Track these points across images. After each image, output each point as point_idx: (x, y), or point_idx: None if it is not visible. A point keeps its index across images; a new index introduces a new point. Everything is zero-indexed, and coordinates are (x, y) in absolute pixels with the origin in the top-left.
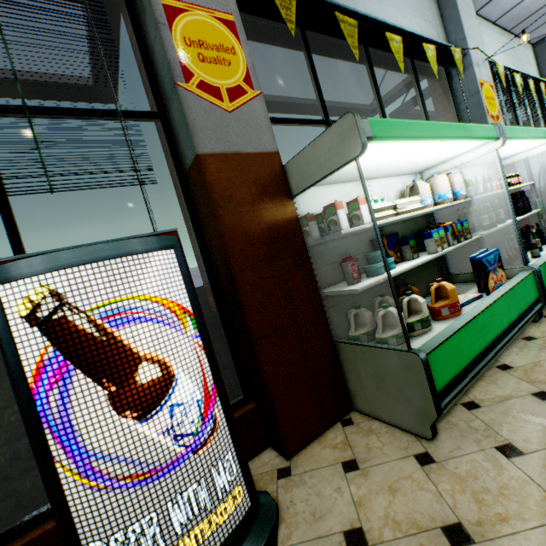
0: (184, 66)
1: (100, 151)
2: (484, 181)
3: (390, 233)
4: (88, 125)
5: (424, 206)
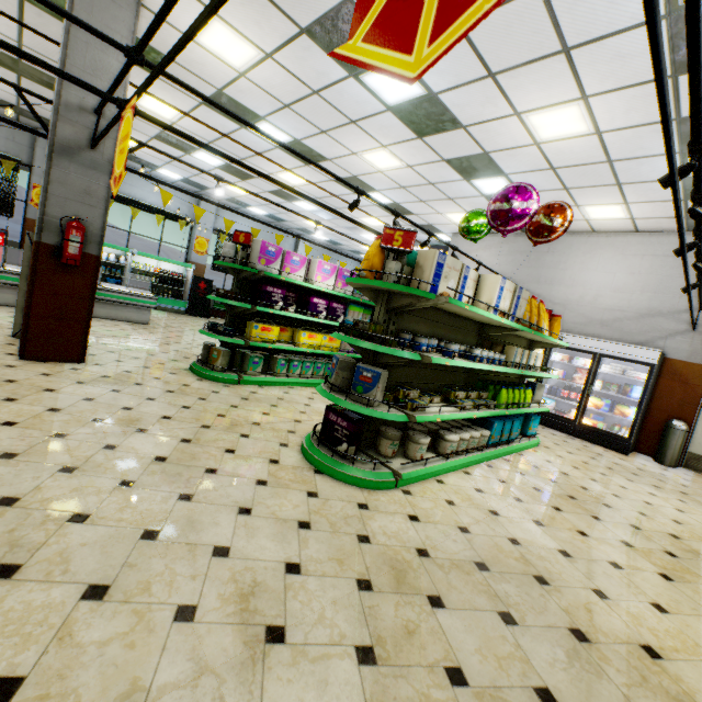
0: (33, 199)
1: (3, 208)
2: (148, 266)
3: None
4: (2, 202)
5: (103, 259)
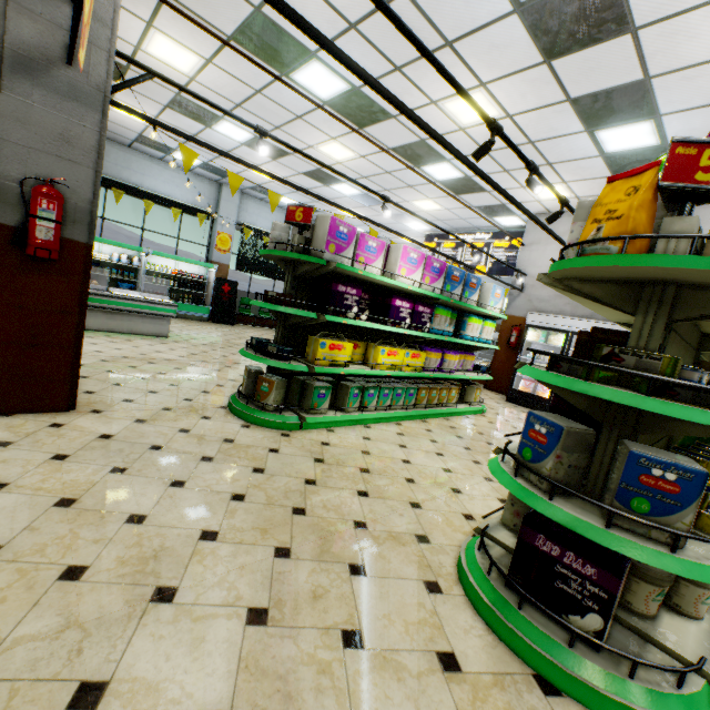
0: None
1: None
2: (165, 267)
3: (107, 265)
4: None
5: (113, 261)
